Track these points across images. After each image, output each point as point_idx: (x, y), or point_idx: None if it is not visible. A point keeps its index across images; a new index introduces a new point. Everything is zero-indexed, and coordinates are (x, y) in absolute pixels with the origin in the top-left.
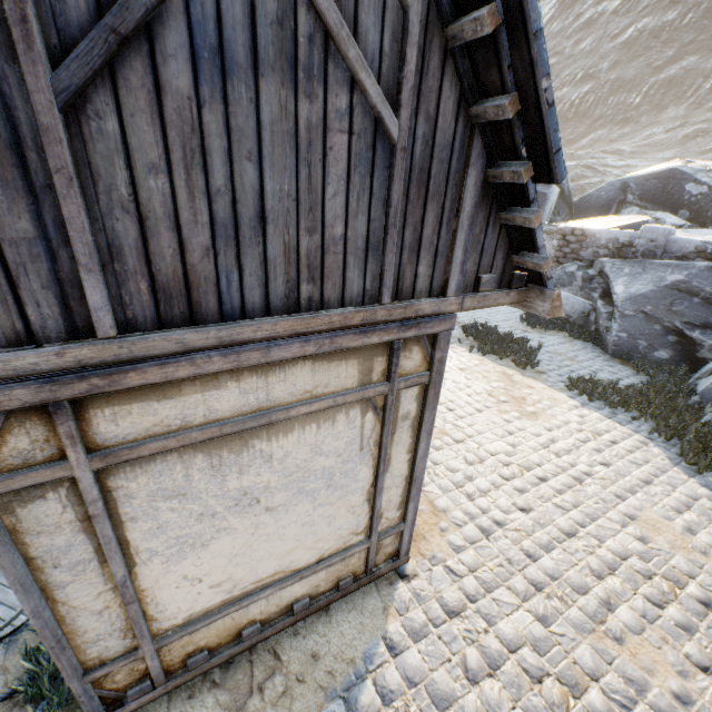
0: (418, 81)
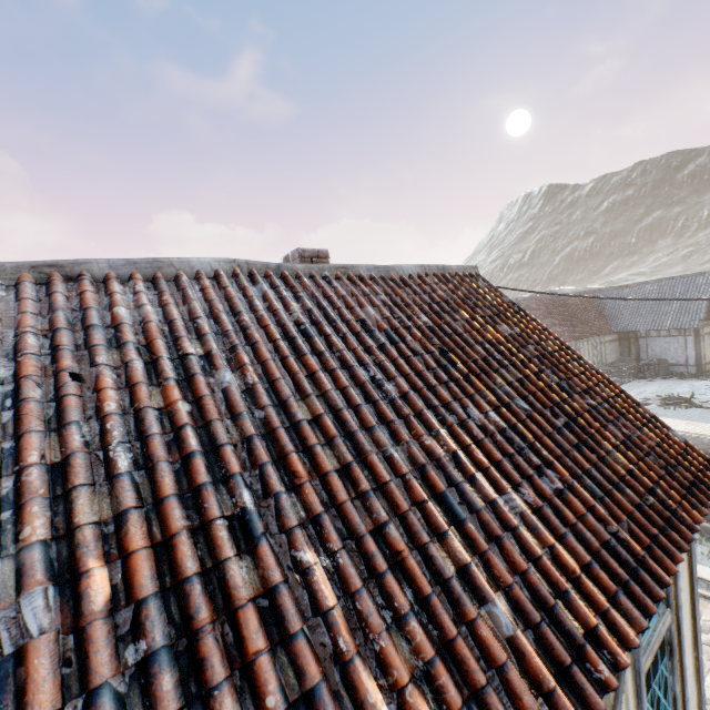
0: None
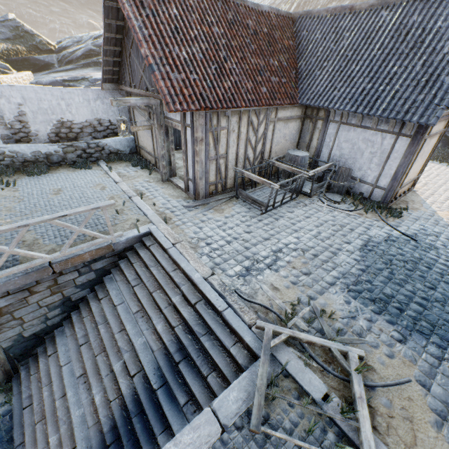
0: None
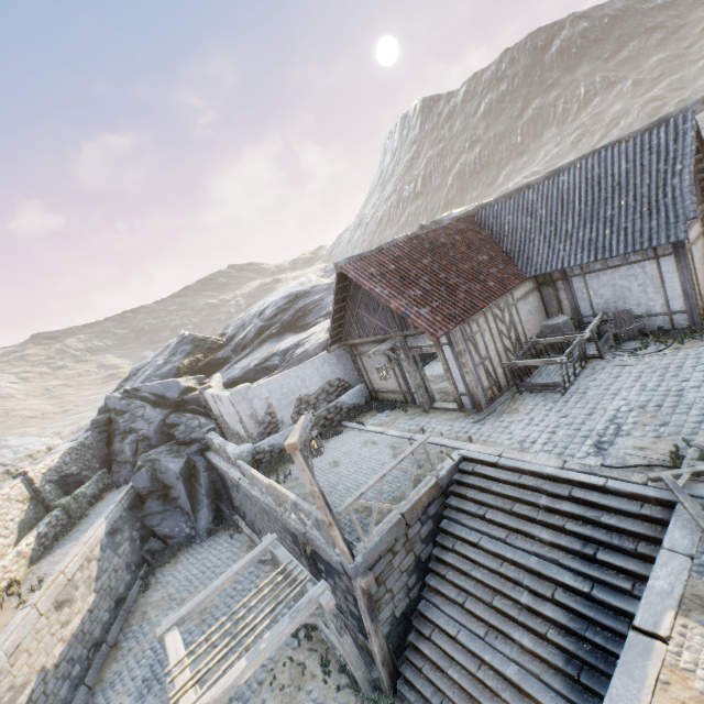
0: None
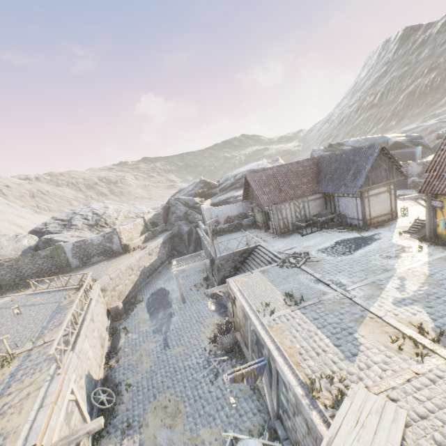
0: (387, 164)
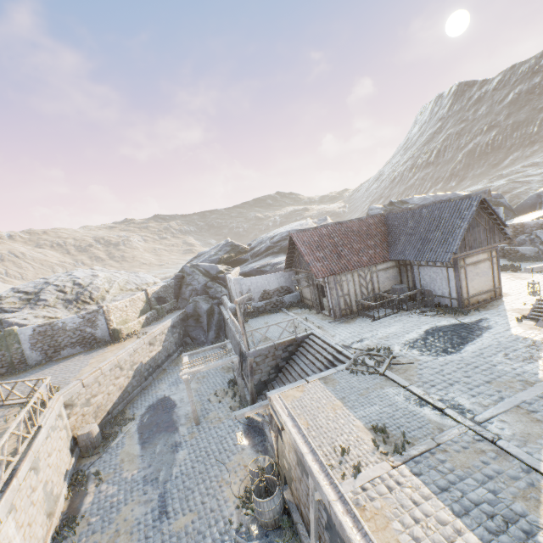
0: (487, 223)
